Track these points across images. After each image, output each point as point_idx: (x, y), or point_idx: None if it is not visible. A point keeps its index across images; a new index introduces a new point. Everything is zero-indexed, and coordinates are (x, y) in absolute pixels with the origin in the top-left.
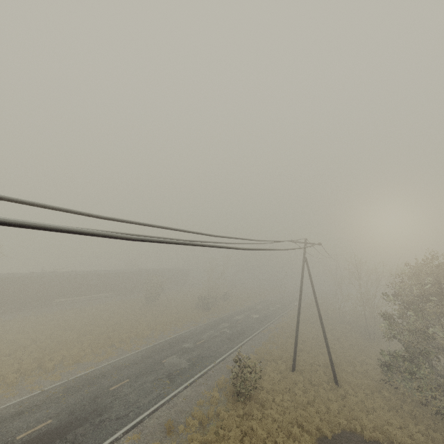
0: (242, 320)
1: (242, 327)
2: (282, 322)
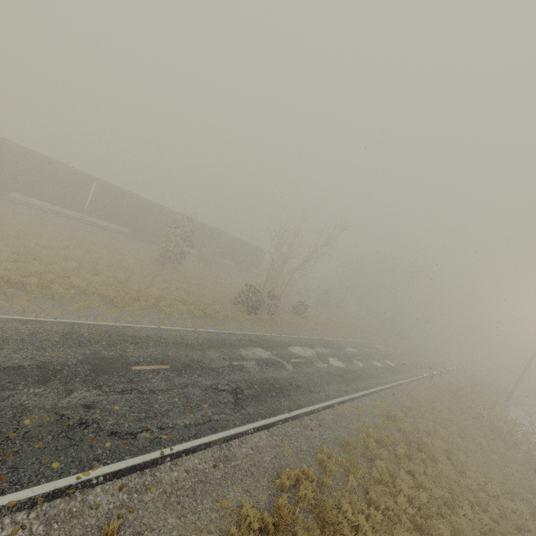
0: (303, 360)
1: (294, 374)
2: (389, 403)
